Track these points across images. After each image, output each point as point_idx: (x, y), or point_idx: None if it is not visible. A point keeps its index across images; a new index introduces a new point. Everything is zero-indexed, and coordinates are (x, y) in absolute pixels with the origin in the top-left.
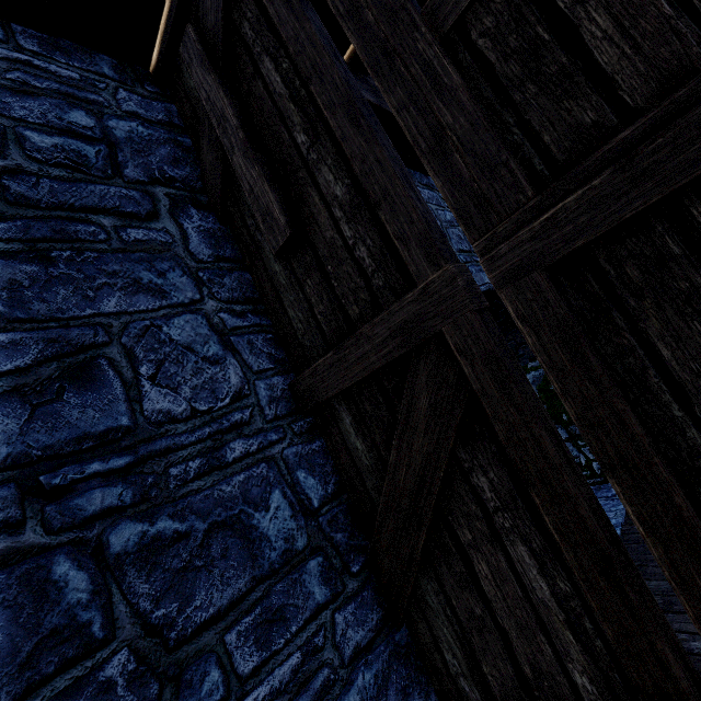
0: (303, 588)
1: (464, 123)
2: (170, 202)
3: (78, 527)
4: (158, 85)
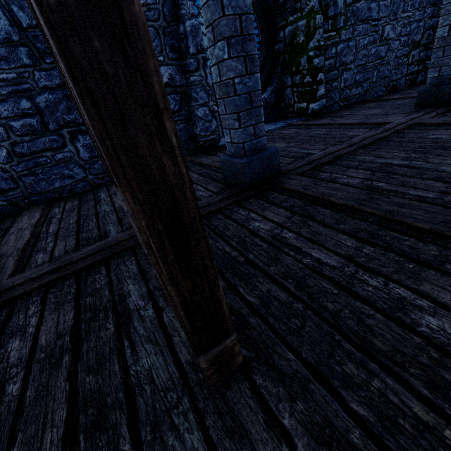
0: (17, 56)
1: None
2: None
3: None
4: None
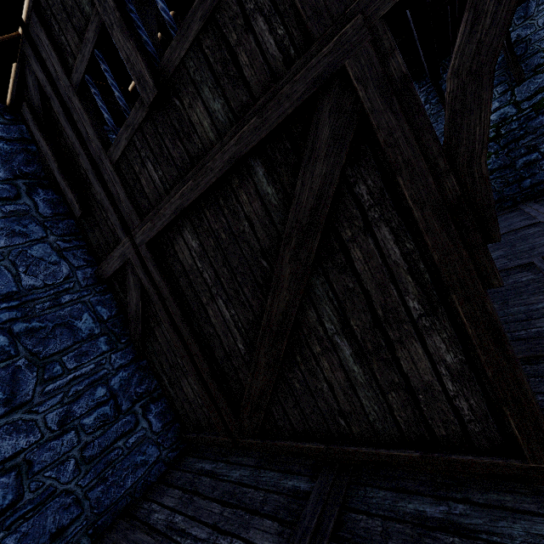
0: (97, 346)
1: (123, 195)
2: (26, 187)
3: (1, 324)
4: (13, 114)
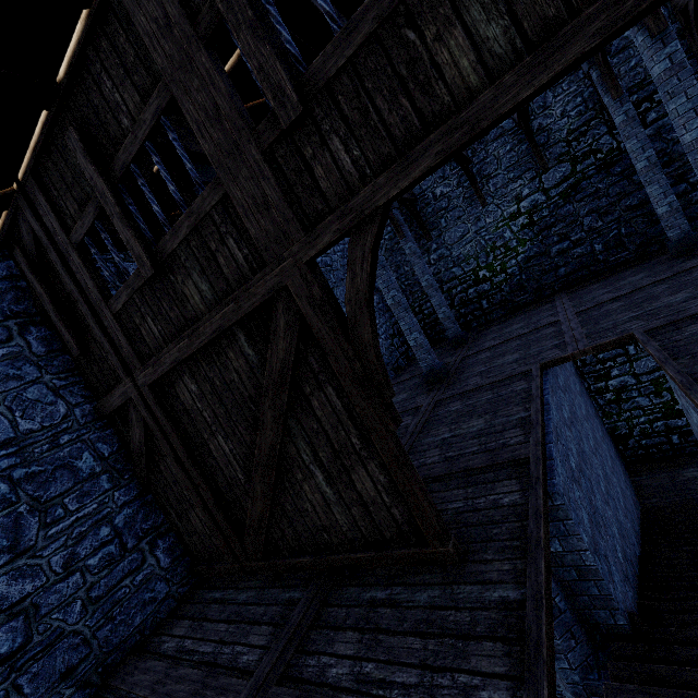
0: (99, 485)
1: (124, 341)
2: (18, 327)
3: (1, 472)
4: None
